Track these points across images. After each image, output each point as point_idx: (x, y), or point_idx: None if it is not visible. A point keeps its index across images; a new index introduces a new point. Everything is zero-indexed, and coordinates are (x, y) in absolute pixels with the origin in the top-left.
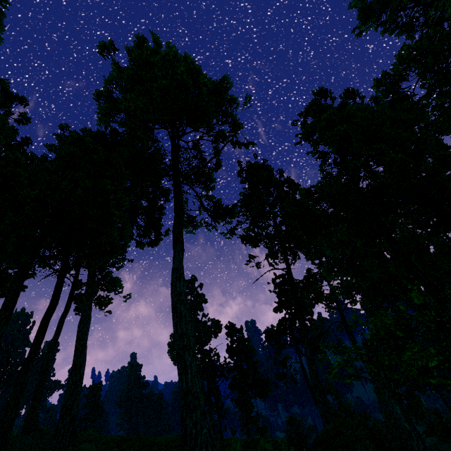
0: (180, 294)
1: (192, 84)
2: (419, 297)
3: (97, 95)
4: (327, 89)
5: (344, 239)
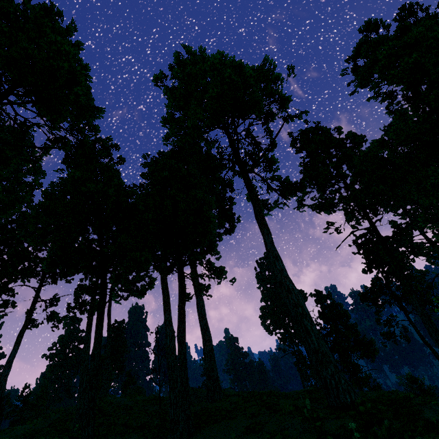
0: (281, 271)
1: (240, 81)
2: None
3: (163, 121)
4: (376, 20)
5: None
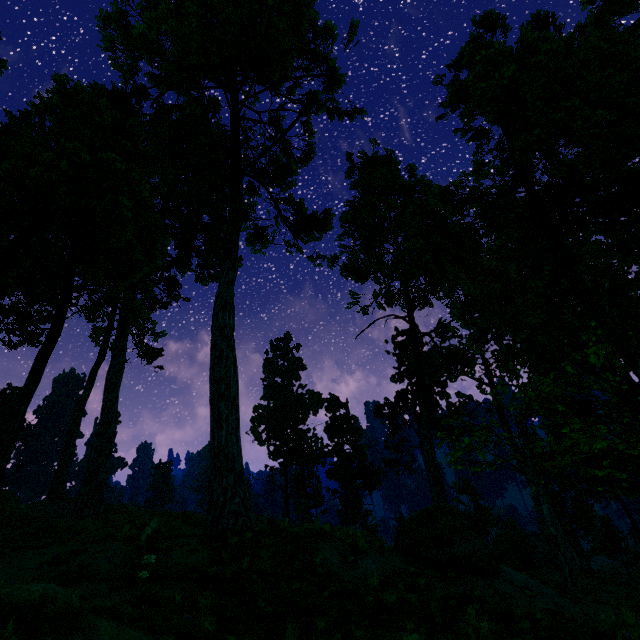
0: (222, 328)
1: None
2: (598, 352)
3: (104, 20)
4: (498, 14)
5: (494, 267)
